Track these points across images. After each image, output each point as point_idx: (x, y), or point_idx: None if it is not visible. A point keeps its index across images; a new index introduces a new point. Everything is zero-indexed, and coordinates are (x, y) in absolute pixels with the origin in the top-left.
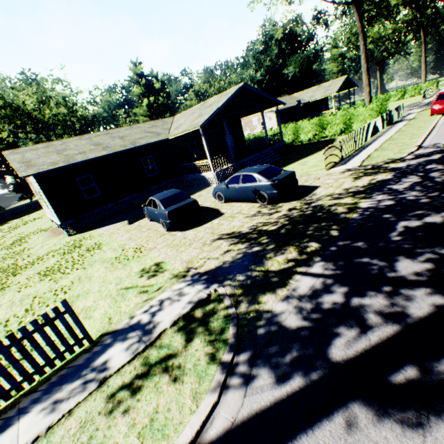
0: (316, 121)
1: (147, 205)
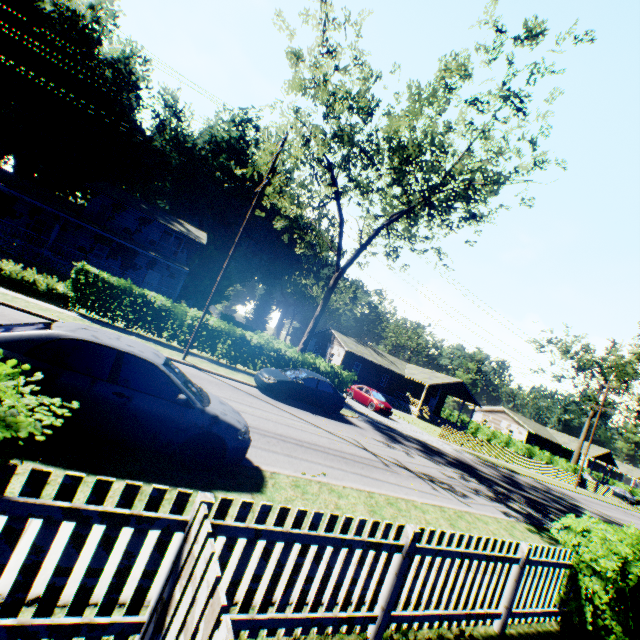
0: (628, 487)
1: None
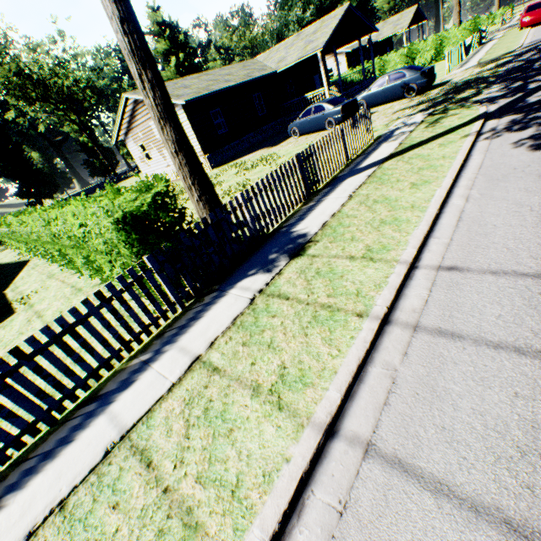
0: (403, 52)
1: (300, 118)
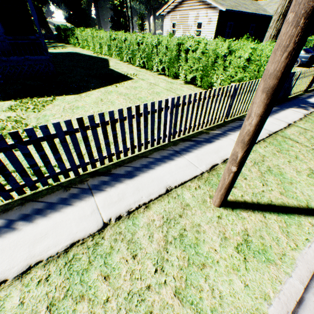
0: None
1: None
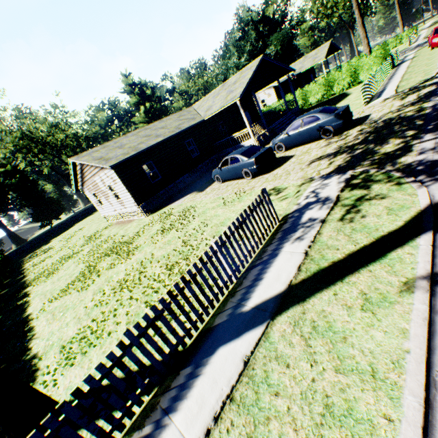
0: (321, 82)
1: (220, 167)
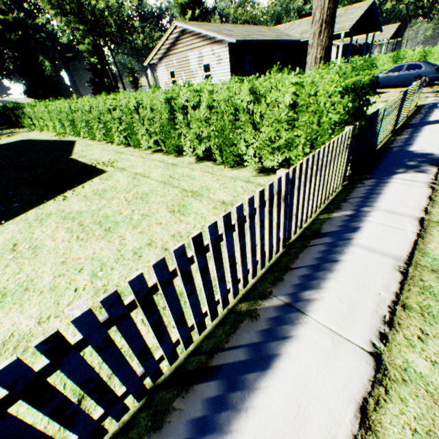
0: (392, 55)
1: None
